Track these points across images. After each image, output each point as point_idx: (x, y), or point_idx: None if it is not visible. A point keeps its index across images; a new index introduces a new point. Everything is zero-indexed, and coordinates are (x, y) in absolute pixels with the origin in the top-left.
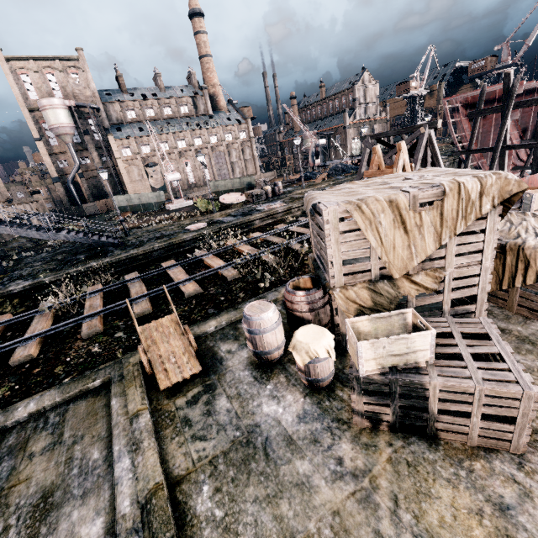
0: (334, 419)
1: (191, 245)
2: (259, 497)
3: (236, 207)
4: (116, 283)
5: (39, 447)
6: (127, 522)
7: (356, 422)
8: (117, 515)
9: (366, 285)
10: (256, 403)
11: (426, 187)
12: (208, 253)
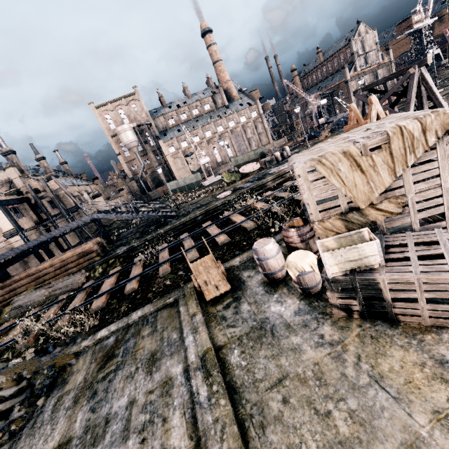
0: (320, 312)
1: (221, 209)
2: (267, 355)
3: (253, 174)
4: (175, 241)
5: (146, 333)
6: (194, 365)
7: (335, 313)
8: (188, 362)
9: (339, 217)
10: (267, 305)
11: (376, 135)
12: (233, 213)
